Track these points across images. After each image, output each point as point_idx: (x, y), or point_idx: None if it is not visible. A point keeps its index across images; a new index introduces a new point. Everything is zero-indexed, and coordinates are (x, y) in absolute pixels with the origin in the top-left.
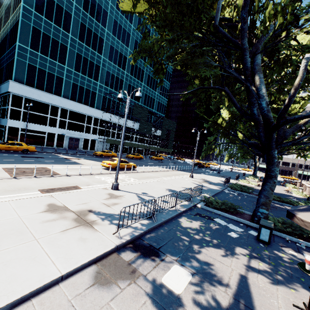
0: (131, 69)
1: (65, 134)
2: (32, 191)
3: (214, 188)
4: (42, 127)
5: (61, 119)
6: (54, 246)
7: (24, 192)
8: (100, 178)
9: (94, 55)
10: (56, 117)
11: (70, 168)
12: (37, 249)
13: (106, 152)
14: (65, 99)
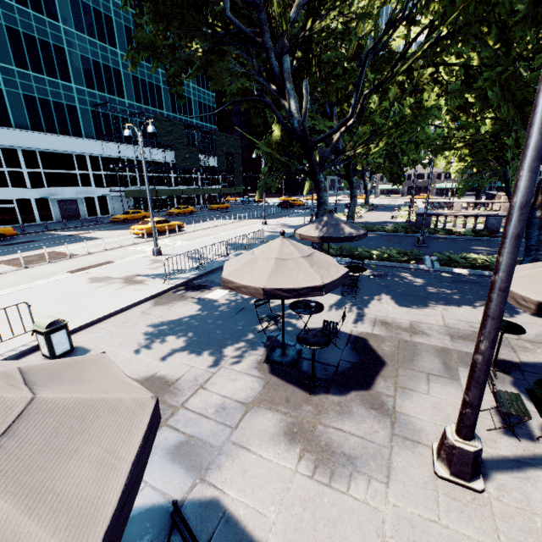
0: (127, 42)
1: (48, 197)
2: (61, 274)
3: (290, 231)
4: (2, 191)
5: (30, 171)
6: (116, 296)
7: (53, 276)
8: (135, 249)
9: (44, 25)
10: (20, 168)
11: (88, 246)
12: (103, 299)
13: (132, 213)
14: (21, 130)
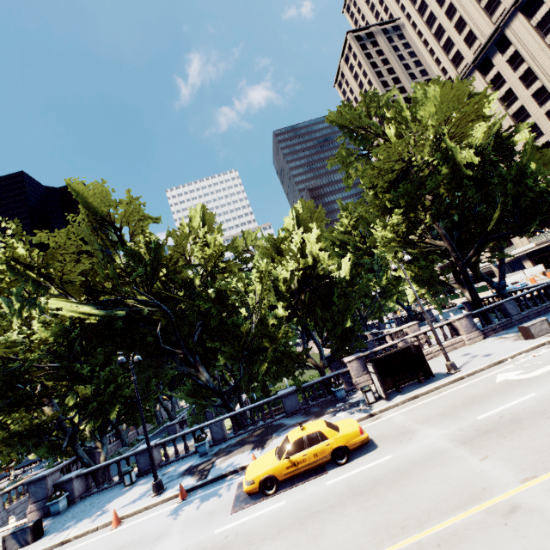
0: None
1: None
2: None
3: None
4: None
5: None
6: None
7: None
8: None
9: None
10: None
11: None
12: None
13: None
14: None
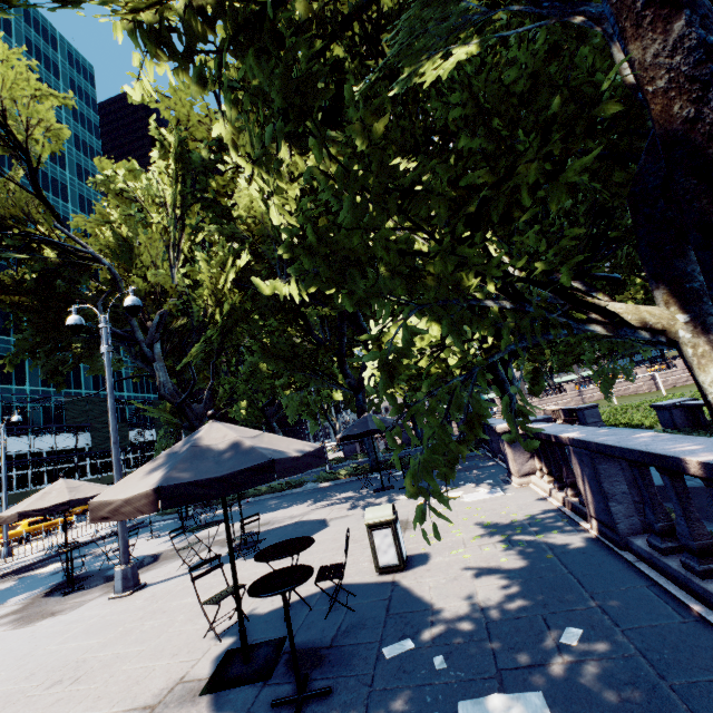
0: None
1: None
2: None
3: None
4: None
5: None
6: None
7: None
8: None
9: None
10: None
11: None
12: None
13: None
14: None
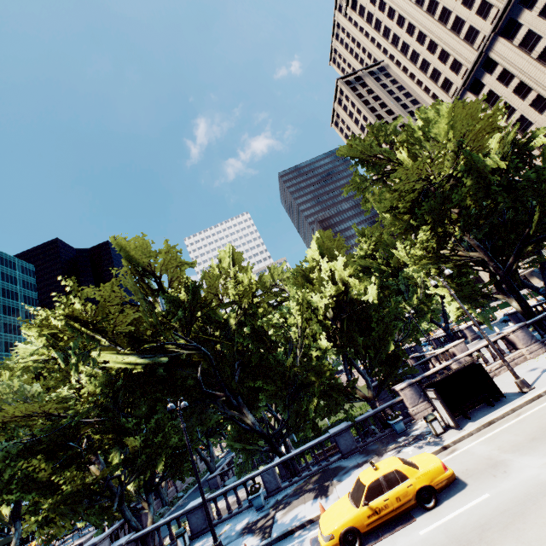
0: None
1: None
2: None
3: None
4: None
5: None
6: None
7: None
8: None
9: None
10: None
11: None
12: None
13: None
14: None
